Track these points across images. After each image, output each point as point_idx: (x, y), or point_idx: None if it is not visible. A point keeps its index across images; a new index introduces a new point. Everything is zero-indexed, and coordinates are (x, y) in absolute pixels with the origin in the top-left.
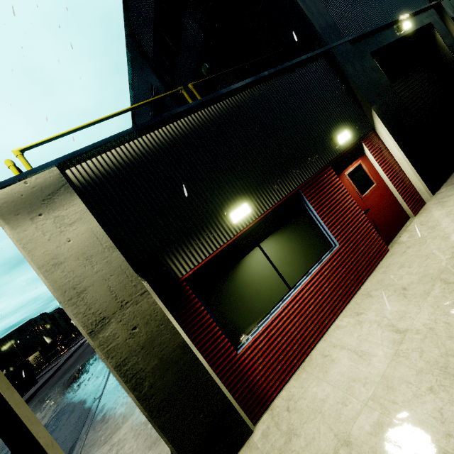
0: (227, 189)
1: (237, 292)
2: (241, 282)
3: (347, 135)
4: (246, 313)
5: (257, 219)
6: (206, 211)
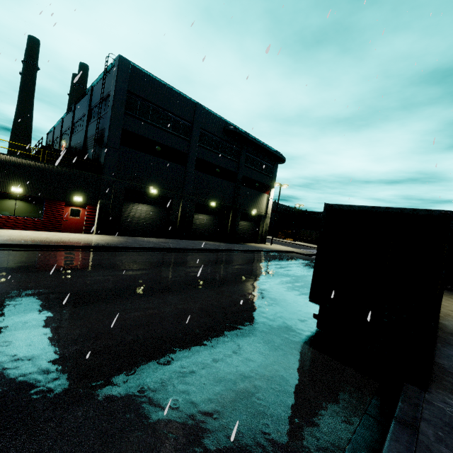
0: (21, 182)
1: None
2: (1, 203)
3: (80, 199)
4: None
5: (22, 195)
6: (8, 182)
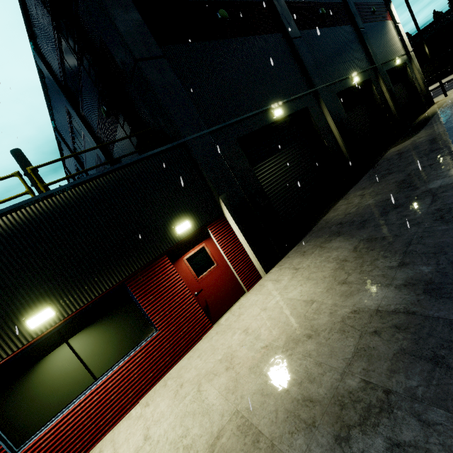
0: (34, 292)
1: (31, 393)
2: (37, 382)
3: (187, 225)
4: (37, 412)
5: (67, 318)
6: (2, 318)
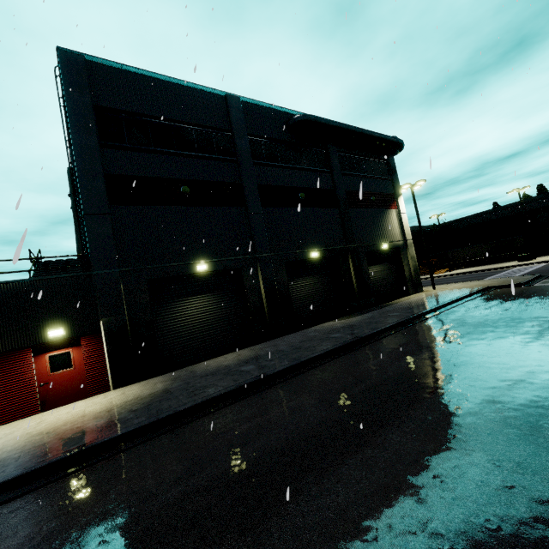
0: None
1: None
2: None
3: (60, 332)
4: None
5: None
6: None
